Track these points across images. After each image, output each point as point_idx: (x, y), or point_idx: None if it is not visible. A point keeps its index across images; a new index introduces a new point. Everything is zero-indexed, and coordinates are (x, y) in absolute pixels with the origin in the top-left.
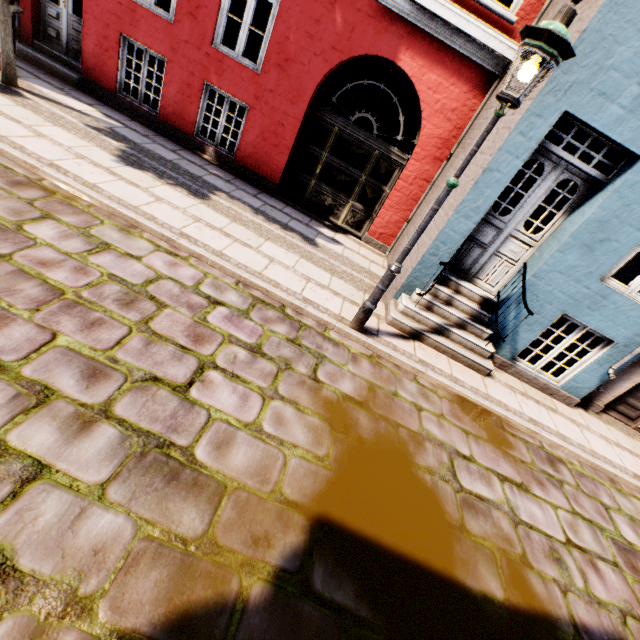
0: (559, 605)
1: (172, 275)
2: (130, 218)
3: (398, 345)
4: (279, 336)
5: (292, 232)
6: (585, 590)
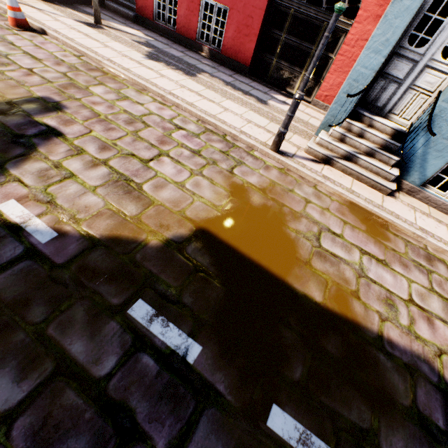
0: (372, 323)
1: (158, 113)
2: (142, 85)
3: (307, 165)
4: (215, 149)
5: (250, 96)
6: (407, 327)
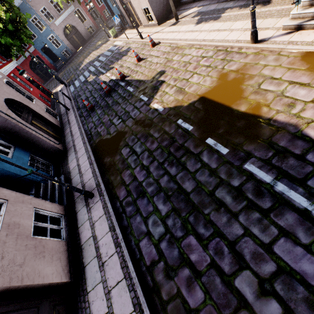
0: (269, 115)
1: (196, 55)
2: (191, 44)
3: (278, 40)
4: (218, 60)
5: (256, 6)
6: (294, 114)
